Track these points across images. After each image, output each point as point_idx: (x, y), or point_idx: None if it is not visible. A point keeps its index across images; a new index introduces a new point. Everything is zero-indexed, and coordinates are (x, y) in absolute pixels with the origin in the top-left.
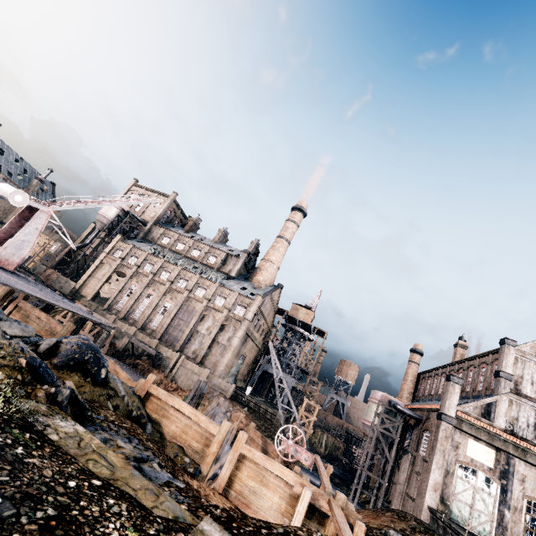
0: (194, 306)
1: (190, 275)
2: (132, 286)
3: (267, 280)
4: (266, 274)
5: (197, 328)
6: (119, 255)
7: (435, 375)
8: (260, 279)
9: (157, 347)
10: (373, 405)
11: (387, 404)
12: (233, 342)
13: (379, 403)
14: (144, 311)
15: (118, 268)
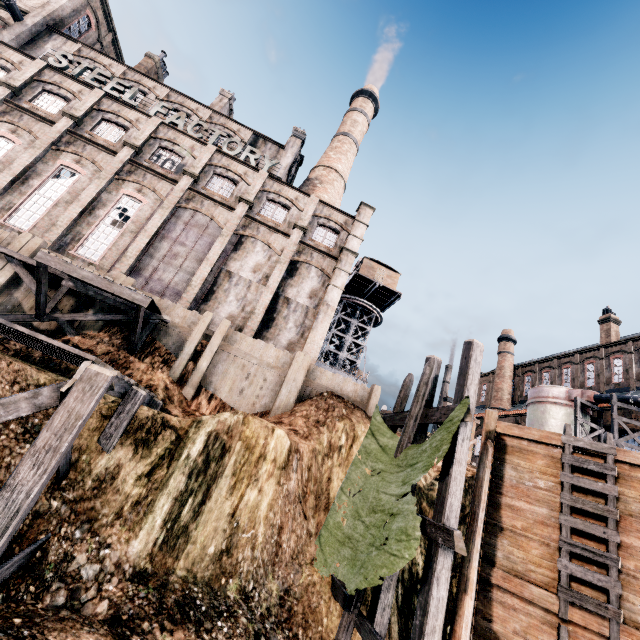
0: (212, 215)
1: (188, 142)
2: None
3: (335, 203)
4: (333, 192)
5: (227, 266)
6: None
7: (562, 365)
8: (323, 197)
9: None
10: (555, 408)
11: (589, 404)
12: (329, 297)
13: (579, 402)
14: (50, 210)
15: None
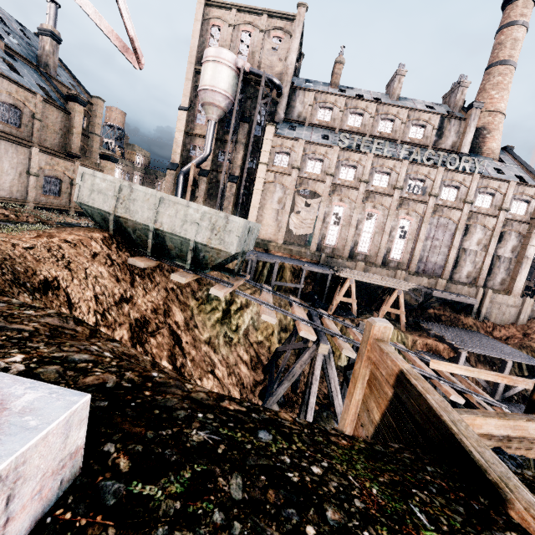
0: (450, 217)
1: (426, 170)
2: (335, 208)
3: (499, 145)
4: (498, 136)
5: (462, 246)
6: (285, 163)
7: None
8: (493, 147)
9: (444, 287)
10: None
11: None
12: (528, 253)
13: None
14: (373, 240)
15: (298, 185)
